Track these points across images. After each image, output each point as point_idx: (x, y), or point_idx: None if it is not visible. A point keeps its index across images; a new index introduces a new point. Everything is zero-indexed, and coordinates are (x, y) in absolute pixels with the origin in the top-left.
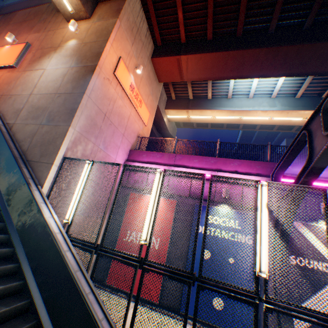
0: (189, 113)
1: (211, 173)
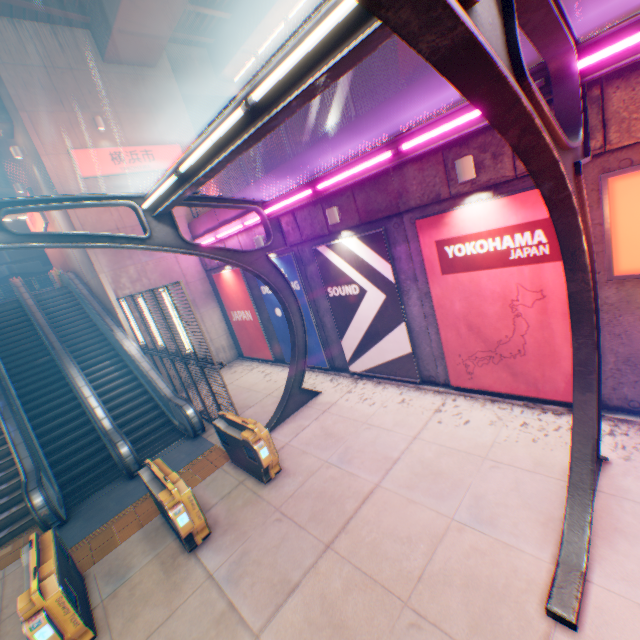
0: (248, 51)
1: (243, 222)
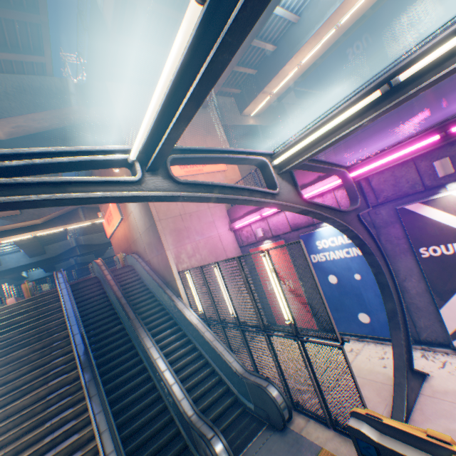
0: (266, 92)
1: None
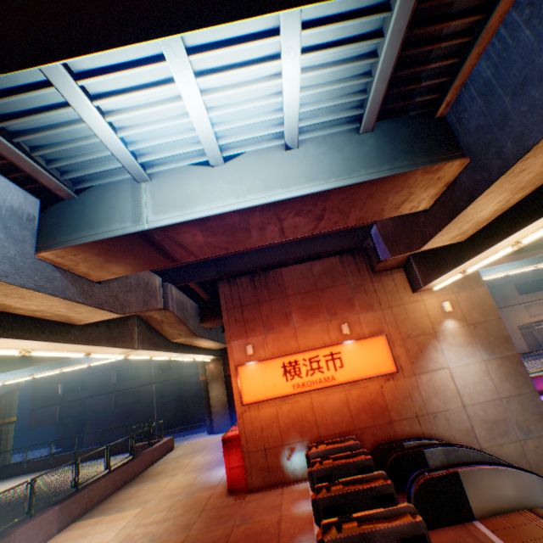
0: None
1: None
